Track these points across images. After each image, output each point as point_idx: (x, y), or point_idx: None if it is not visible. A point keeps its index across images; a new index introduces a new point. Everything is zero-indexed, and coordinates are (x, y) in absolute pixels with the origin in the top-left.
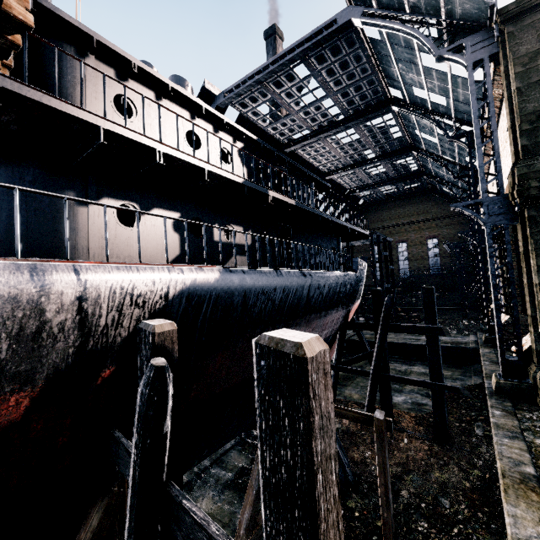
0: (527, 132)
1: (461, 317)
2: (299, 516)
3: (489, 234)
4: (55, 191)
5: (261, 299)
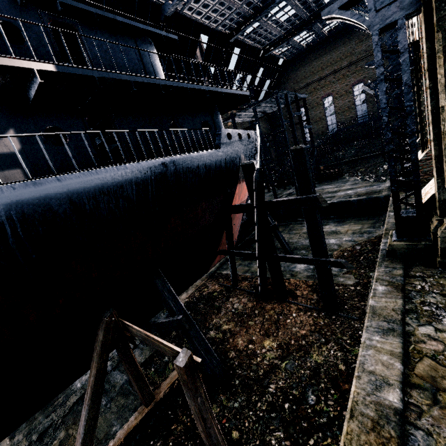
0: None
1: (383, 162)
2: None
3: (377, 45)
4: None
5: None
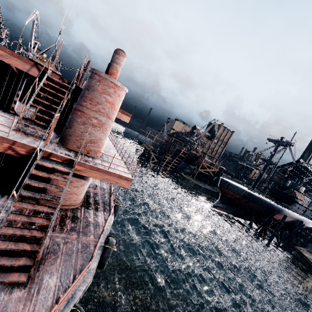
0: None
1: None
2: (311, 231)
3: None
4: (293, 204)
5: (304, 221)
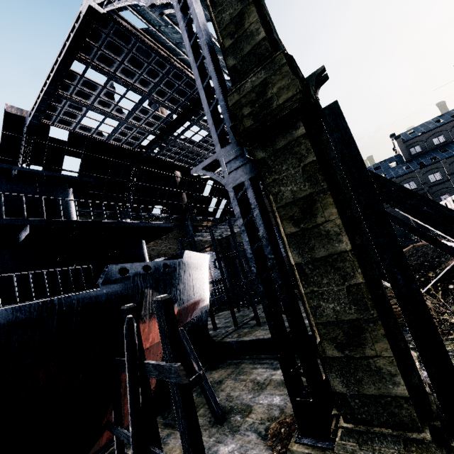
0: (231, 48)
1: None
2: None
3: (234, 200)
4: None
5: None
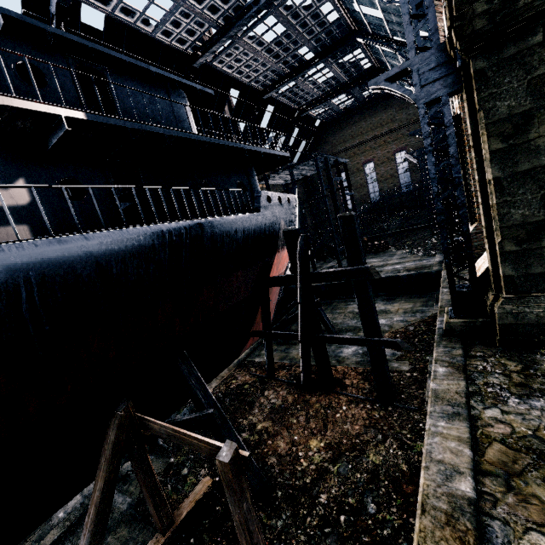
0: None
1: (431, 235)
2: None
3: (424, 118)
4: None
5: None
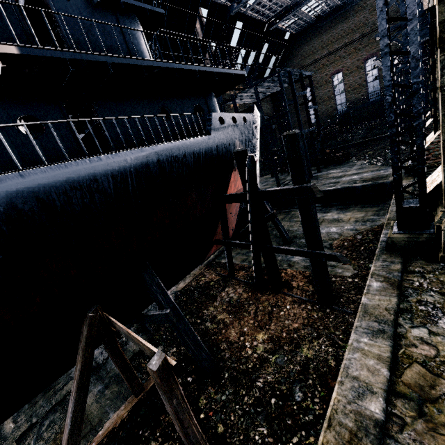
0: None
1: None
2: None
3: (382, 11)
4: None
5: None
